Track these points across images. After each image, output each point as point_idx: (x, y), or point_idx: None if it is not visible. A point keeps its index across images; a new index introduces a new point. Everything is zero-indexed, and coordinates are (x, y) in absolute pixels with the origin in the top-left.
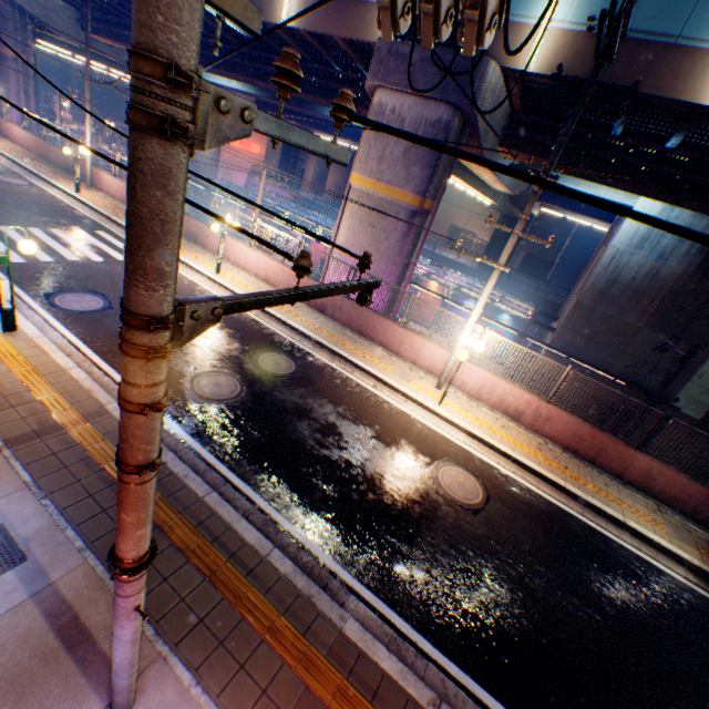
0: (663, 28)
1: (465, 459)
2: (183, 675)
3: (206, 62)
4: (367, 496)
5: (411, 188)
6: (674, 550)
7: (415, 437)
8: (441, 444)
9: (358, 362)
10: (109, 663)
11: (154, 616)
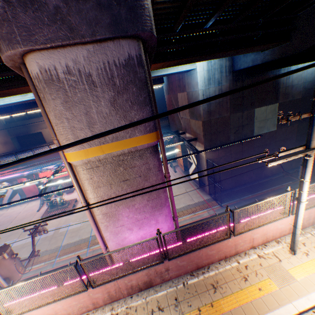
0: None
1: None
2: None
3: None
4: None
5: (142, 130)
6: None
7: None
8: None
9: None
10: None
11: None
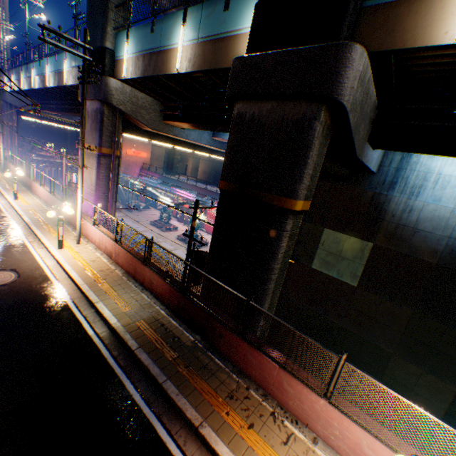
0: (156, 45)
1: (30, 270)
2: None
3: (74, 111)
4: None
5: (95, 143)
6: (109, 318)
7: (12, 260)
8: (25, 264)
9: (37, 231)
10: None
11: None
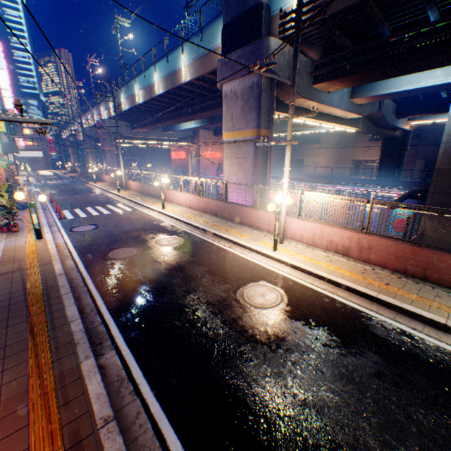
0: None
1: (279, 281)
2: None
3: (171, 119)
4: (174, 300)
5: (250, 127)
6: None
7: (242, 270)
8: (262, 274)
9: (223, 235)
10: None
11: None
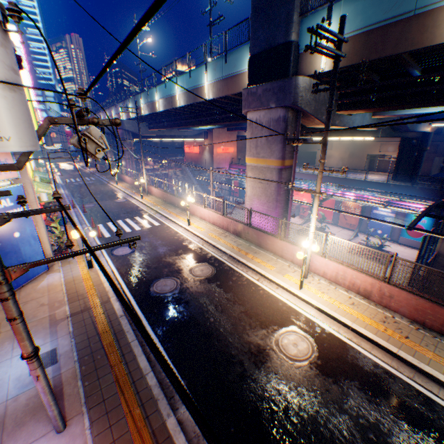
0: (401, 10)
1: (308, 327)
2: (86, 422)
3: (189, 124)
4: (221, 348)
5: (274, 157)
6: None
7: (273, 311)
8: (292, 317)
9: (250, 265)
10: (64, 409)
11: (87, 394)
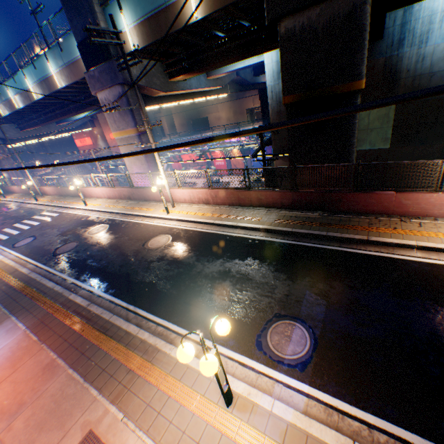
0: (159, 3)
1: (169, 231)
2: (14, 318)
3: (61, 115)
4: (109, 261)
5: (130, 127)
6: (256, 226)
7: (149, 232)
8: (160, 230)
9: (136, 213)
10: None
11: (11, 310)
